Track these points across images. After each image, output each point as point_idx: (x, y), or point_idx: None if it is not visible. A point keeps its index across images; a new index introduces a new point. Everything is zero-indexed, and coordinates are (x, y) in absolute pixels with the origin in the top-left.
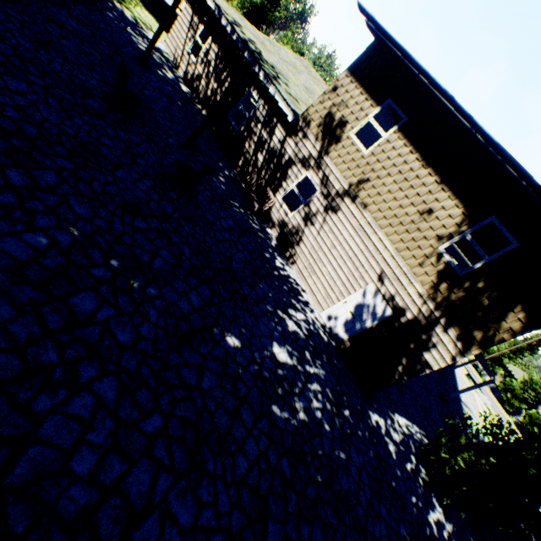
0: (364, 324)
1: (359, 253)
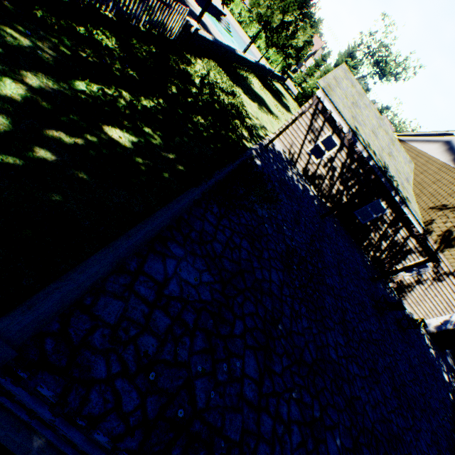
0: (447, 327)
1: (452, 300)
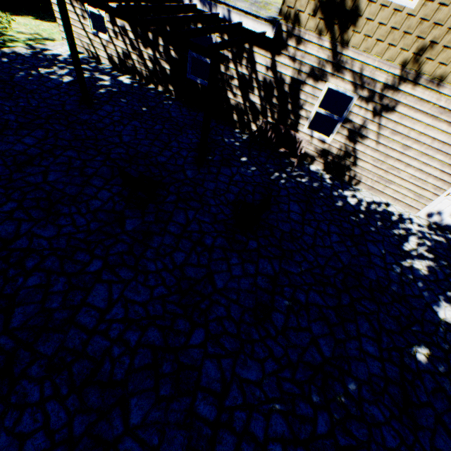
0: None
1: (450, 139)
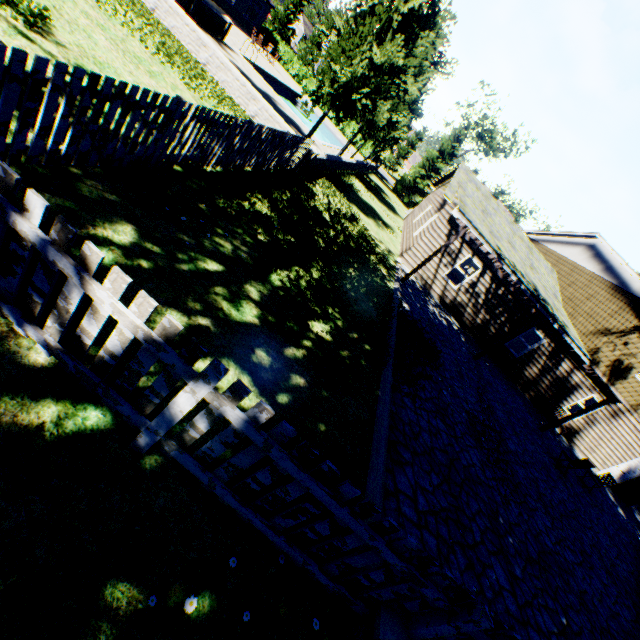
0: (631, 476)
1: (632, 442)
